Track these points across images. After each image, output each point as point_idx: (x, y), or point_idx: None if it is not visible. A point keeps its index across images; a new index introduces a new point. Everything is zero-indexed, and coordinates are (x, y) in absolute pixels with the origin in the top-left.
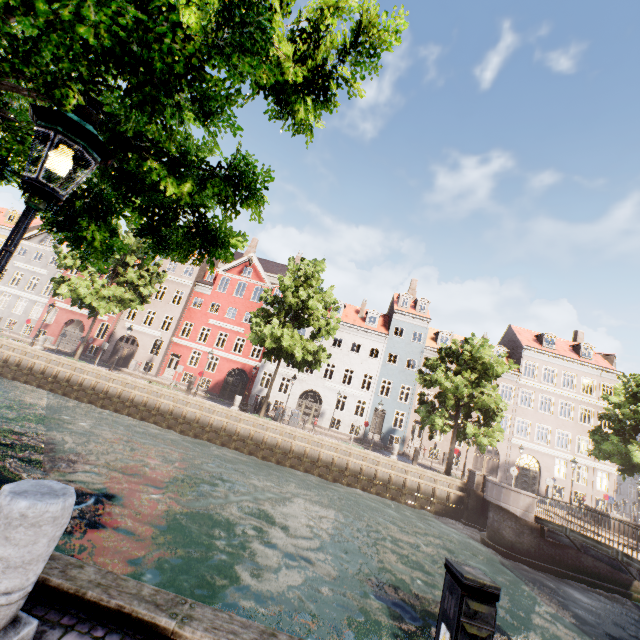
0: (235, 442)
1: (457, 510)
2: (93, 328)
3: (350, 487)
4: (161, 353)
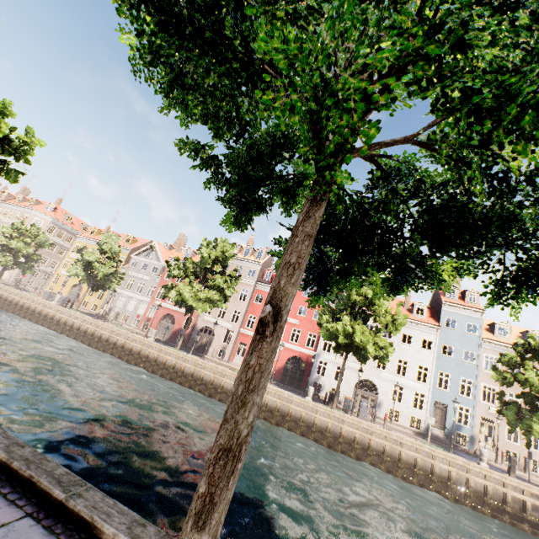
0: (313, 433)
1: None
2: (181, 321)
3: (439, 495)
4: (232, 342)
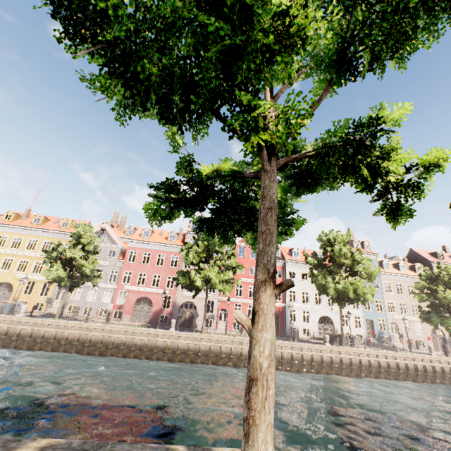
0: (343, 370)
1: None
2: (159, 301)
3: (424, 382)
4: (215, 310)
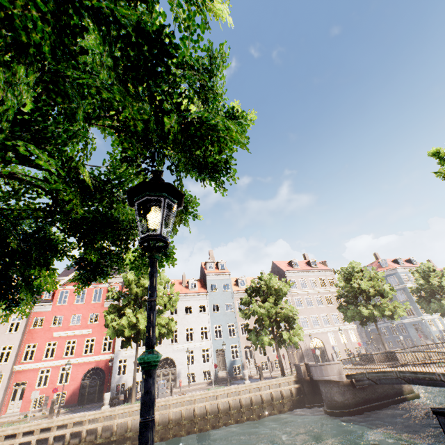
0: (115, 442)
1: (300, 399)
2: None
3: (227, 426)
4: (1, 389)
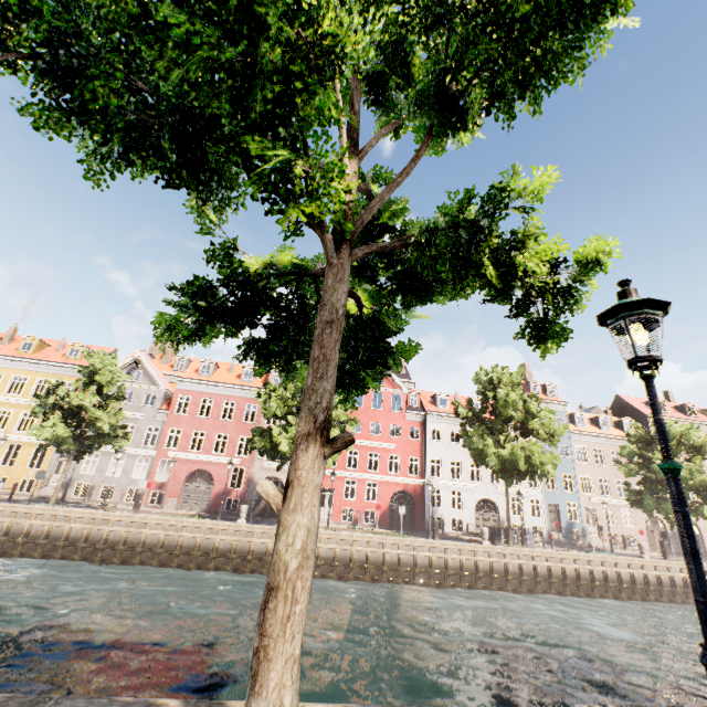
0: (510, 582)
1: None
2: (224, 476)
3: (631, 600)
4: None
